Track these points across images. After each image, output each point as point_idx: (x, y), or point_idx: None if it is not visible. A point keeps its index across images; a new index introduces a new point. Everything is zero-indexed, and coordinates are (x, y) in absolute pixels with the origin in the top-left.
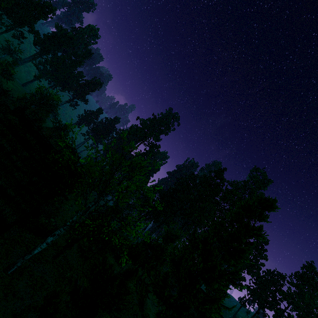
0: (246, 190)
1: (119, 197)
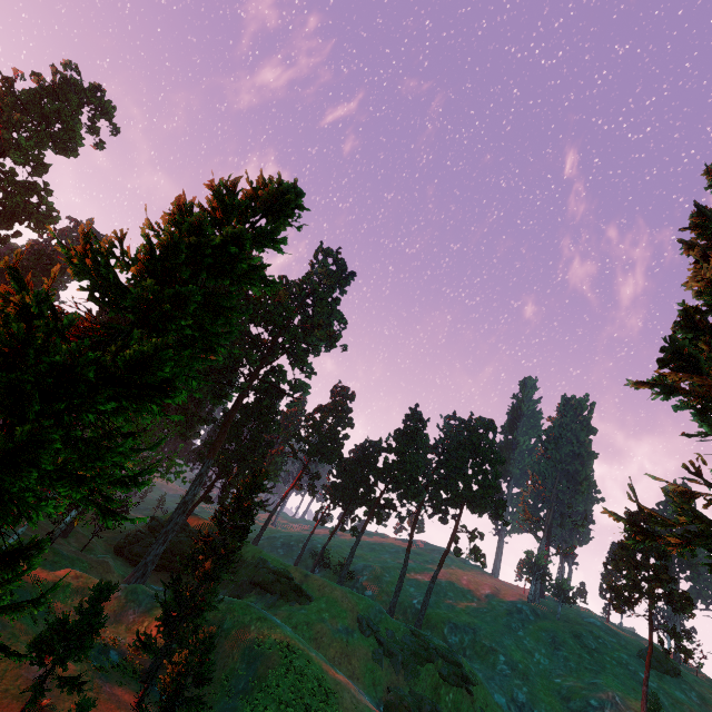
0: (306, 296)
1: None
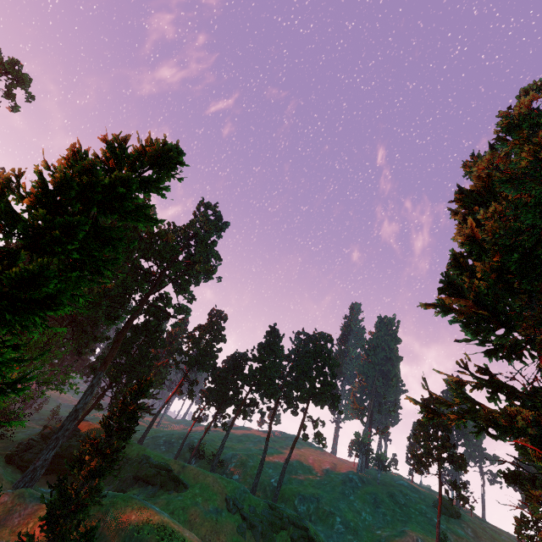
0: (190, 238)
1: None
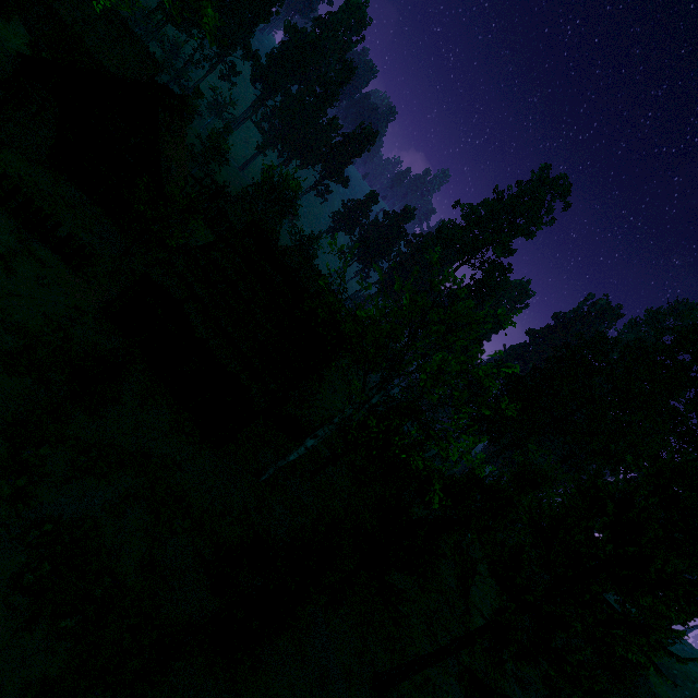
0: None
1: (426, 383)
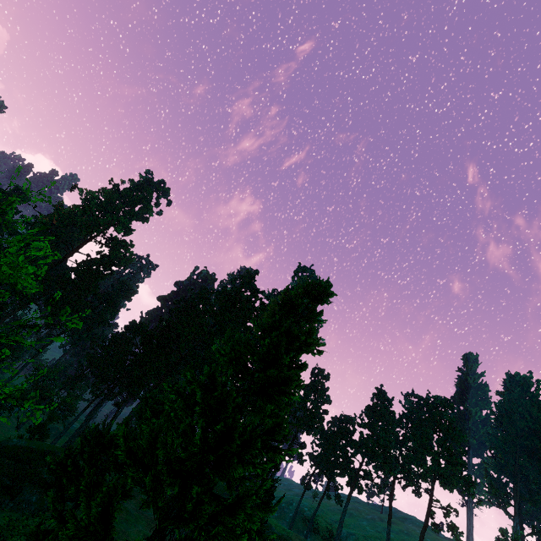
0: None
1: None
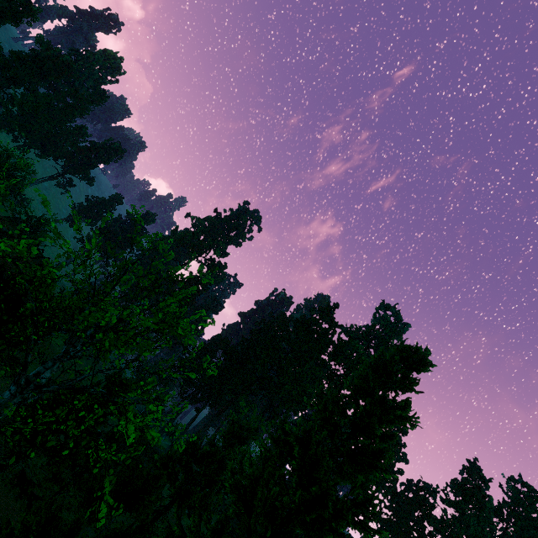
0: (370, 340)
1: (104, 343)
